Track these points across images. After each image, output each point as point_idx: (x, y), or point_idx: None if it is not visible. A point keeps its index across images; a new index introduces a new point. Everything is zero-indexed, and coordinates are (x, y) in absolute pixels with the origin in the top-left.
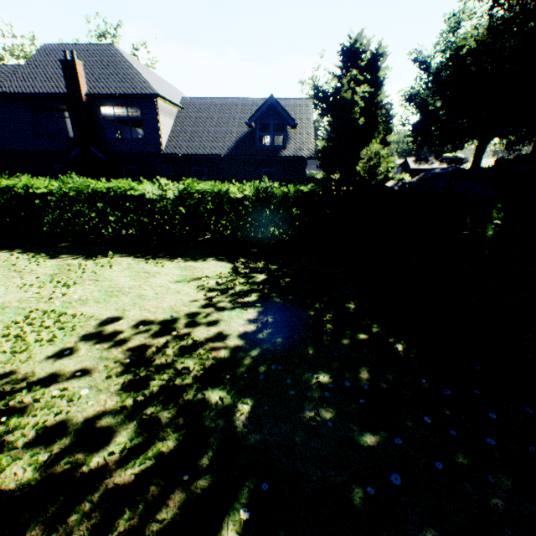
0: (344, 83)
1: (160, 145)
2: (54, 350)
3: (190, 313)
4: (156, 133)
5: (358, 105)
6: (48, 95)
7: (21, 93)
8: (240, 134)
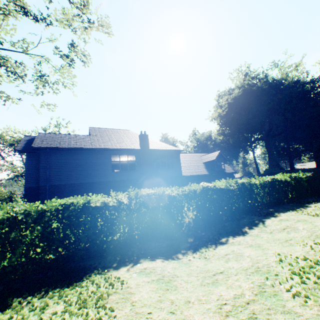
0: None
1: (181, 171)
2: None
3: None
4: (178, 166)
5: None
6: (129, 149)
7: (110, 148)
8: (203, 165)
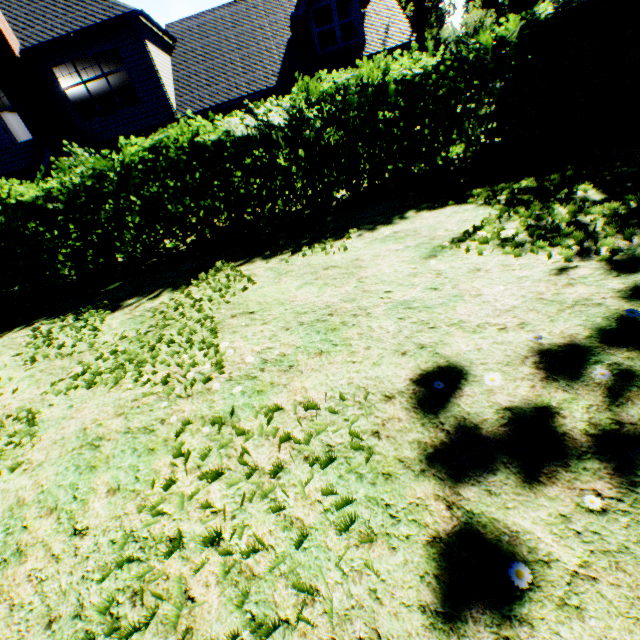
0: None
1: (168, 105)
2: (414, 571)
3: (630, 294)
4: (155, 87)
5: None
6: None
7: None
8: (283, 47)
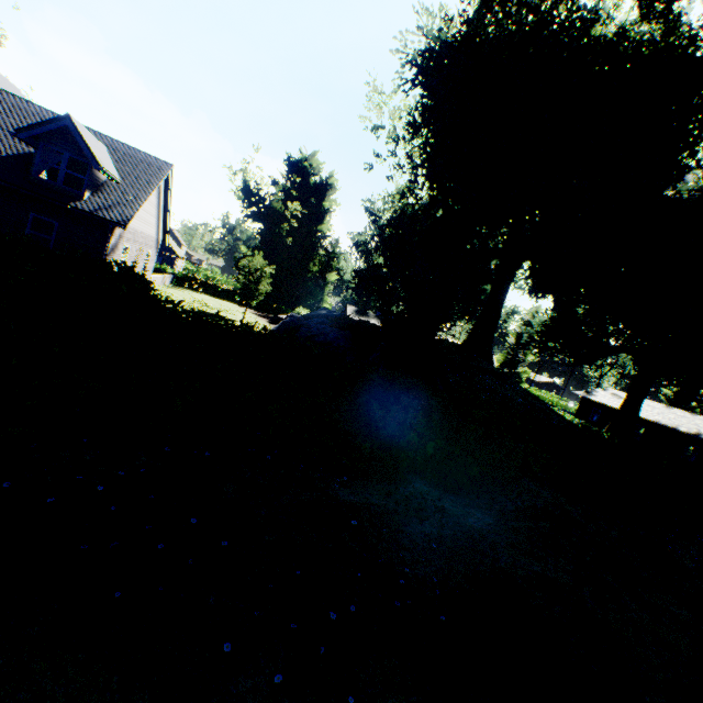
0: (276, 191)
1: None
2: None
3: None
4: None
5: (290, 223)
6: None
7: None
8: (17, 151)
